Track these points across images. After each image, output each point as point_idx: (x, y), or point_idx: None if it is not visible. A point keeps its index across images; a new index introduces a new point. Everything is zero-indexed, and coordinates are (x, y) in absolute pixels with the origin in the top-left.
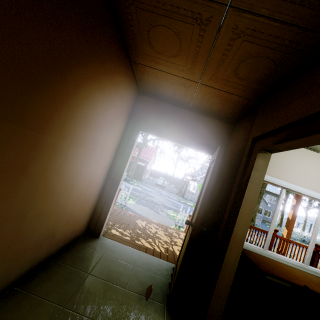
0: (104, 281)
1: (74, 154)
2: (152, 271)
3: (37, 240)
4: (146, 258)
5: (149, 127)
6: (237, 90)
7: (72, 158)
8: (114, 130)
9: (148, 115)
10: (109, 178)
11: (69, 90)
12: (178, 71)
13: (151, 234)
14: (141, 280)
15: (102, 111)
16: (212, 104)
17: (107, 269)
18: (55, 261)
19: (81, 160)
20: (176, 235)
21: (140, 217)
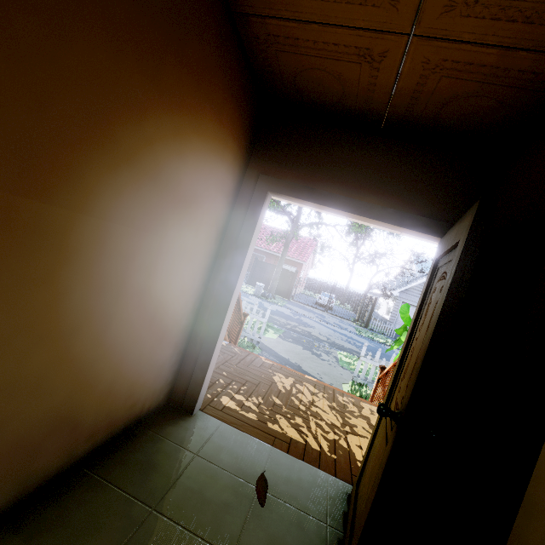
0: (185, 531)
1: (91, 239)
2: (298, 503)
3: (19, 440)
4: (287, 468)
5: (287, 182)
6: (538, 29)
7: (87, 250)
8: (207, 191)
9: (286, 156)
10: (208, 295)
11: (21, 45)
12: (350, 9)
13: (301, 406)
14: (272, 531)
15: (162, 135)
16: (443, 105)
17: (196, 495)
18: (88, 472)
19: (121, 256)
20: (354, 410)
21: (282, 368)
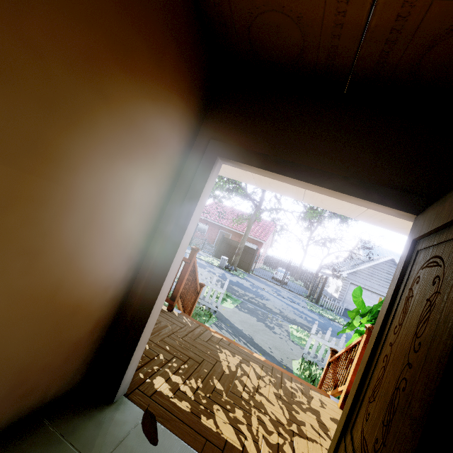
0: None
1: None
2: None
3: None
4: None
5: (239, 148)
6: None
7: None
8: (142, 145)
9: (239, 121)
10: (145, 264)
11: None
12: None
13: (244, 393)
14: None
15: (62, 51)
16: (428, 48)
17: None
18: None
19: None
20: (302, 401)
21: (231, 344)
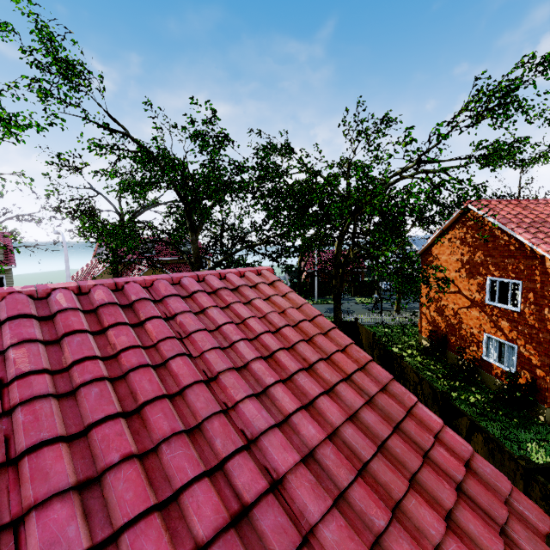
0: None
1: None
2: None
3: None
4: None
5: None
6: None
7: None
8: None
9: None
10: None
11: None
12: None
13: None
14: None
15: None
16: None
17: None
18: None
19: None
20: None
21: None
